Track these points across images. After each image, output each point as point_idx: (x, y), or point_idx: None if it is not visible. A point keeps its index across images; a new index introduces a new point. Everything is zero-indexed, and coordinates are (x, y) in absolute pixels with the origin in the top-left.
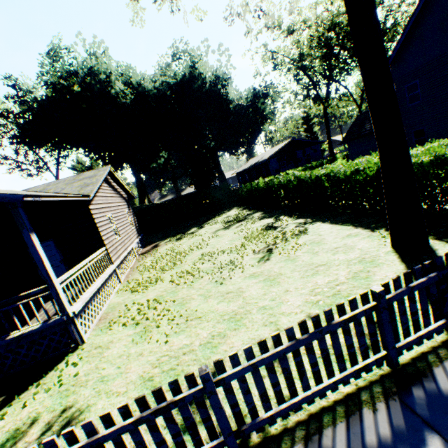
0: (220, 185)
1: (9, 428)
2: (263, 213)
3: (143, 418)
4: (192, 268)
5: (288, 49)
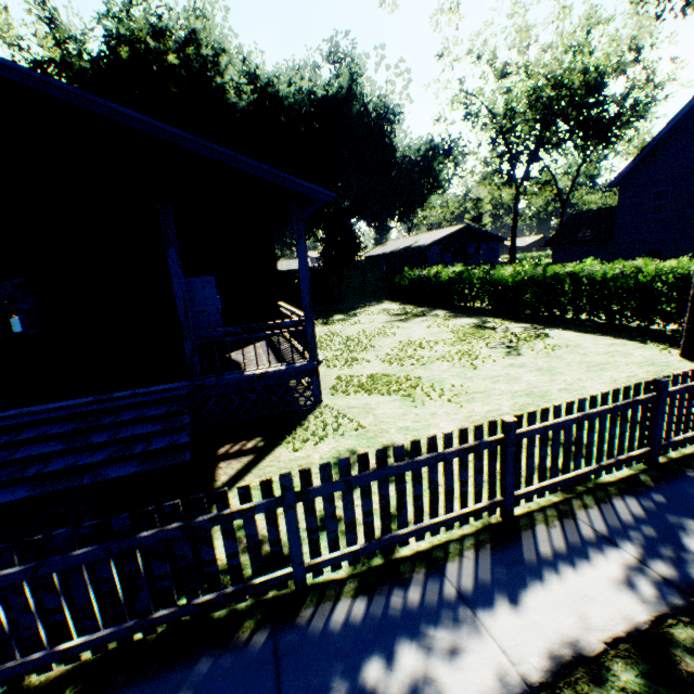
0: (366, 265)
1: (320, 456)
2: (450, 312)
3: (616, 408)
4: (401, 353)
5: (494, 97)
